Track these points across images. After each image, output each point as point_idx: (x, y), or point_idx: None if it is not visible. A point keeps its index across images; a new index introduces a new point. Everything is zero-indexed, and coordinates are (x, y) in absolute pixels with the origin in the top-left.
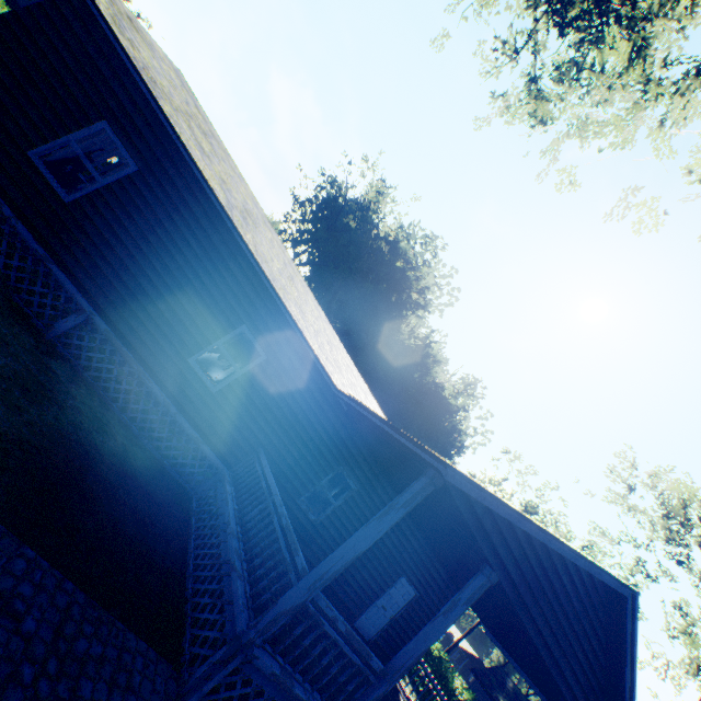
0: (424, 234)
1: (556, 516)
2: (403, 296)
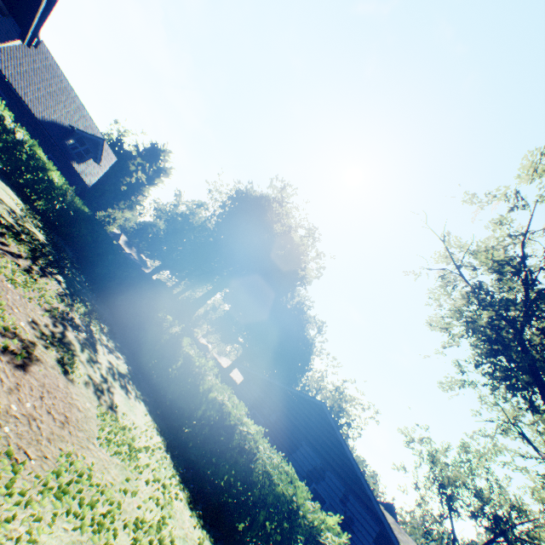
0: (309, 229)
1: (353, 397)
2: (297, 286)
